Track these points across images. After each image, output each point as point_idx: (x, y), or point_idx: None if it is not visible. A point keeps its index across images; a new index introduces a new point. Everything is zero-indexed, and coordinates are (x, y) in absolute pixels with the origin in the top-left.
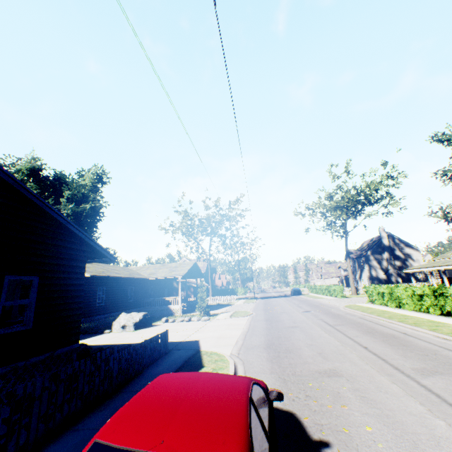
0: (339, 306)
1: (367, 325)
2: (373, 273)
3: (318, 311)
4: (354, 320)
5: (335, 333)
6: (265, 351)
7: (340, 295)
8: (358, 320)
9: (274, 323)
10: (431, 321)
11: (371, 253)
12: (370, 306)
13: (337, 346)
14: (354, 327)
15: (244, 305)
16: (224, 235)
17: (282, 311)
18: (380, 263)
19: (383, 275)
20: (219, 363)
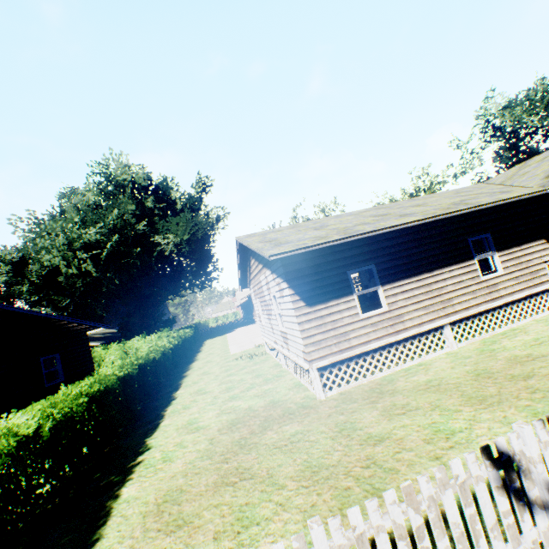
0: None
1: None
2: None
3: None
4: None
5: None
6: None
7: None
8: None
9: None
10: None
11: None
12: None
13: None
14: None
15: None
16: None
17: None
18: None
19: None
20: None
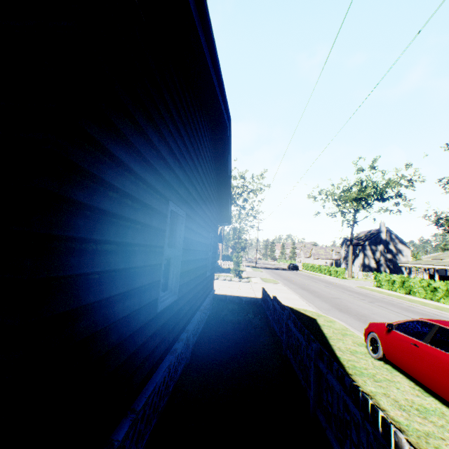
0: (351, 286)
1: (397, 304)
2: (366, 261)
3: (338, 288)
4: (382, 300)
5: (380, 307)
6: (344, 313)
7: (341, 276)
8: (385, 300)
9: (315, 293)
10: (448, 308)
11: (368, 243)
12: (380, 289)
13: (397, 317)
14: (389, 305)
15: (259, 273)
16: (243, 206)
17: (304, 283)
18: (374, 253)
19: (374, 264)
20: (323, 317)
